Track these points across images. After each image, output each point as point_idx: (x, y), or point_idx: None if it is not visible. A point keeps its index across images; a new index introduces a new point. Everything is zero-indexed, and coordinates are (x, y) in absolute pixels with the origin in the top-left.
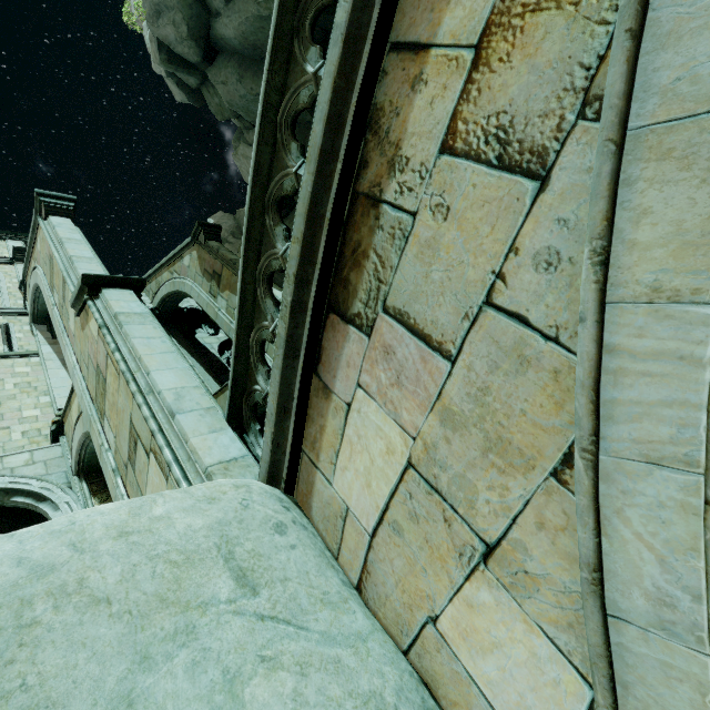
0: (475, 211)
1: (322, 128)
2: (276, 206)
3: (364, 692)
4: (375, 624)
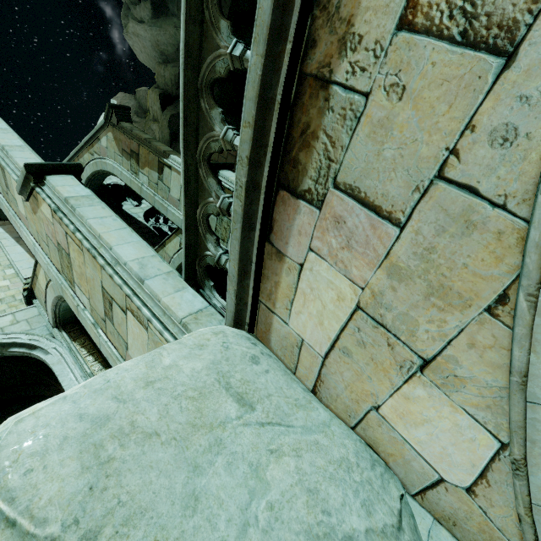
0: (432, 90)
1: (270, 3)
2: (210, 89)
3: (337, 459)
4: (330, 413)
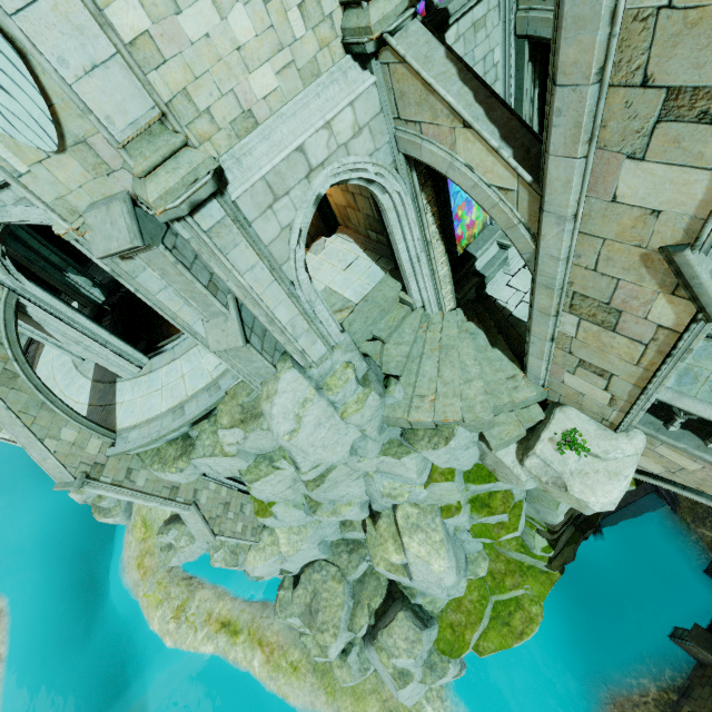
0: None
1: None
2: None
3: None
4: None
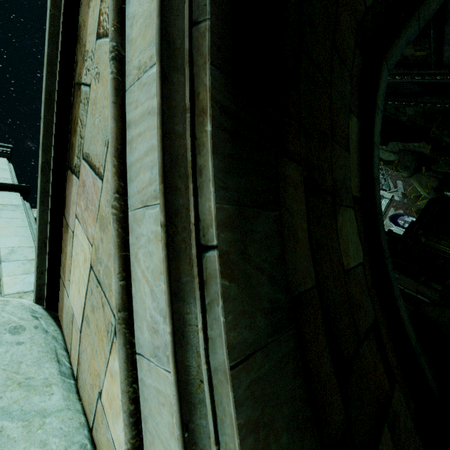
0: (106, 69)
1: (47, 41)
2: None
3: None
4: (73, 405)
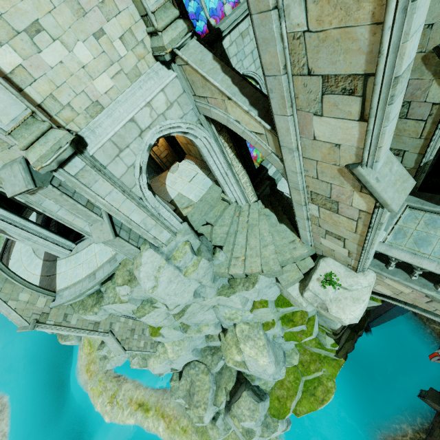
0: None
1: None
2: None
3: None
4: None
